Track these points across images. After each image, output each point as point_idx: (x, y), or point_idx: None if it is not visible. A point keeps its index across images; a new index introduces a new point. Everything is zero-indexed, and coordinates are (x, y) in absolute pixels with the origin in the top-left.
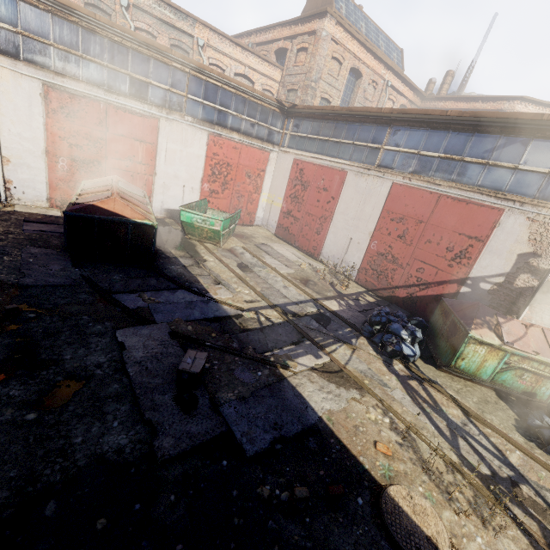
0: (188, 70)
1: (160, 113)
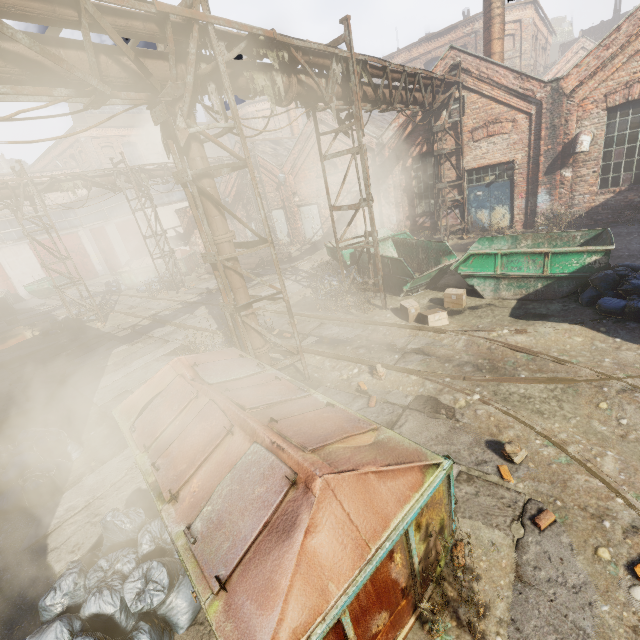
0: None
1: None
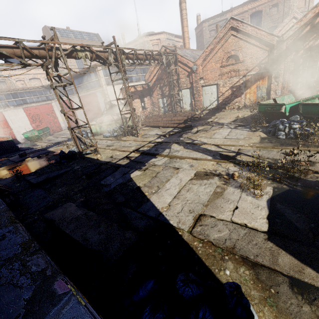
0: (2, 93)
1: (1, 110)
